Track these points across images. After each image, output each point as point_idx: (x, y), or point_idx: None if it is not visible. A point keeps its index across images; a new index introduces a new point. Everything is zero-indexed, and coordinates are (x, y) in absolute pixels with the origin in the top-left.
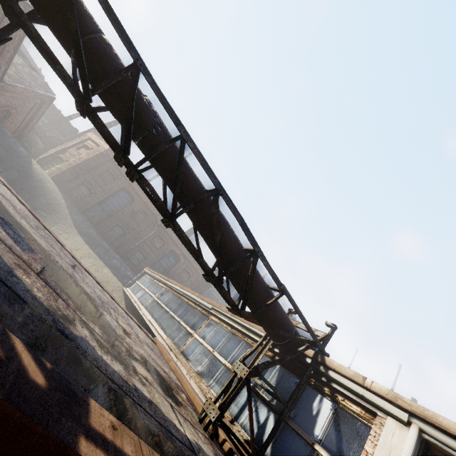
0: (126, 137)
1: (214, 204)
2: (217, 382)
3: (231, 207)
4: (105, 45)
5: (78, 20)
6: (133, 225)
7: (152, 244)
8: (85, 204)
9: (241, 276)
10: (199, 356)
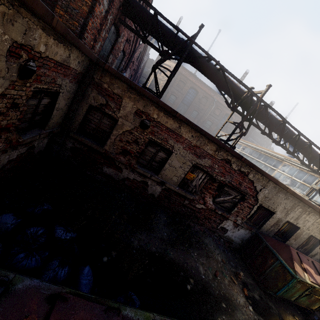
0: (280, 139)
1: (309, 148)
2: (298, 188)
3: (316, 147)
4: (271, 117)
5: (265, 116)
6: (201, 107)
7: (214, 114)
8: (176, 105)
9: (317, 162)
10: (284, 179)
